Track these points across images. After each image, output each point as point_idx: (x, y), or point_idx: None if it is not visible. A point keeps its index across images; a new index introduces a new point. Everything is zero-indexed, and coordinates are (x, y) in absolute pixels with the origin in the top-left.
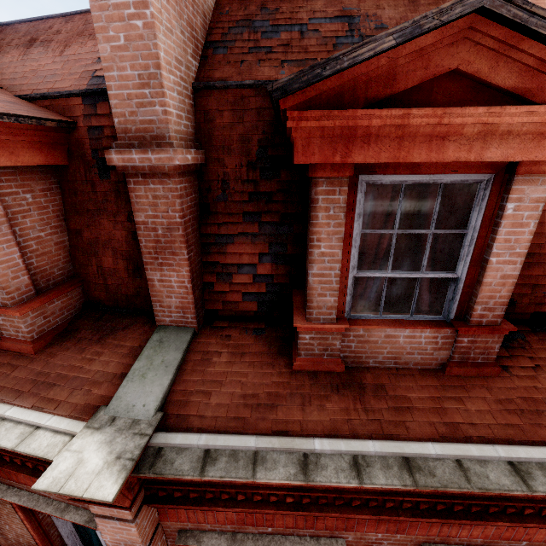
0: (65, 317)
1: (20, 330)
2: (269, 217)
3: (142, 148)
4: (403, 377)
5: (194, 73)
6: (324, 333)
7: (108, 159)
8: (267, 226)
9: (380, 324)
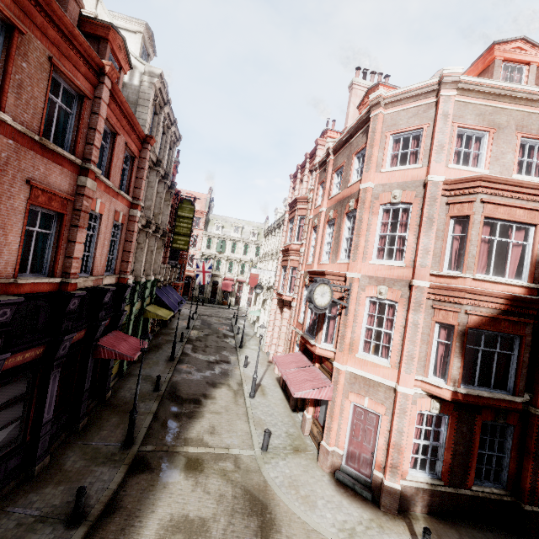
0: None
1: None
2: None
3: None
4: None
5: None
6: None
7: None
8: None
9: None
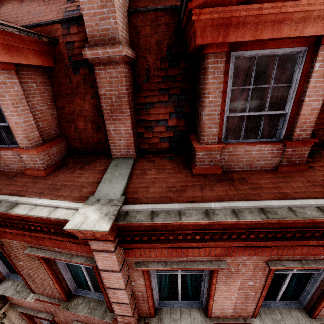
0: (59, 158)
1: (36, 163)
2: (174, 91)
3: (103, 46)
4: (255, 174)
5: (127, 4)
6: (210, 151)
7: (84, 54)
8: (173, 96)
9: (241, 144)
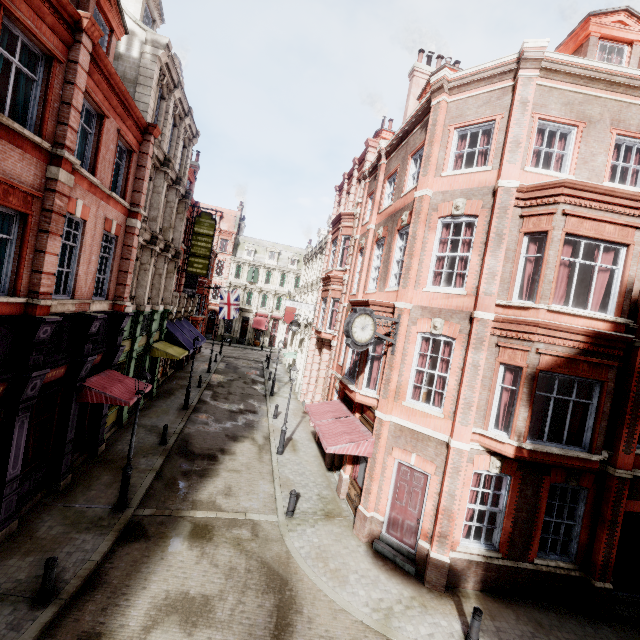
0: None
1: None
2: None
3: None
4: None
5: None
6: None
7: None
8: None
9: None
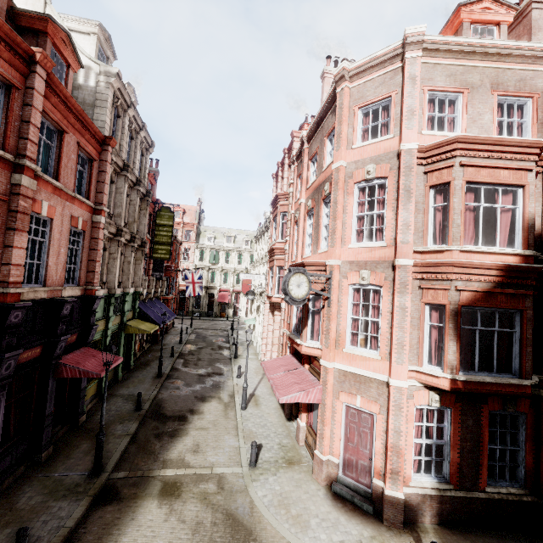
0: None
1: None
2: None
3: None
4: None
5: None
6: None
7: None
8: None
9: None
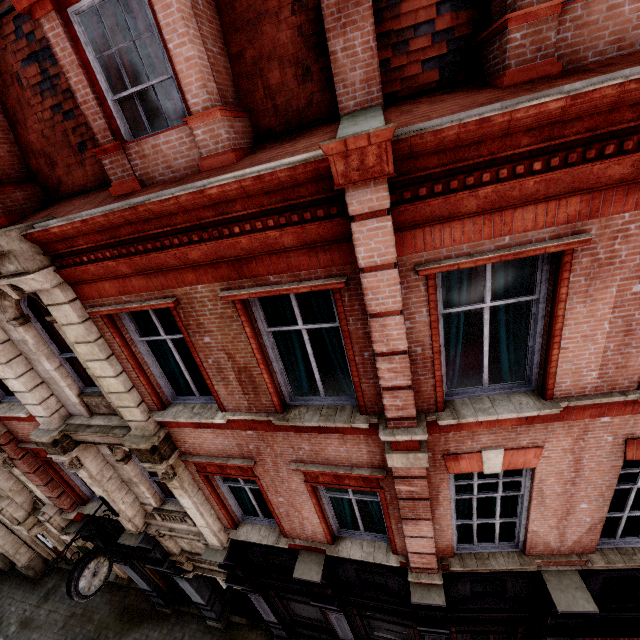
0: (245, 144)
1: (219, 140)
2: None
3: None
4: (632, 55)
5: None
6: (537, 25)
7: None
8: None
9: None
